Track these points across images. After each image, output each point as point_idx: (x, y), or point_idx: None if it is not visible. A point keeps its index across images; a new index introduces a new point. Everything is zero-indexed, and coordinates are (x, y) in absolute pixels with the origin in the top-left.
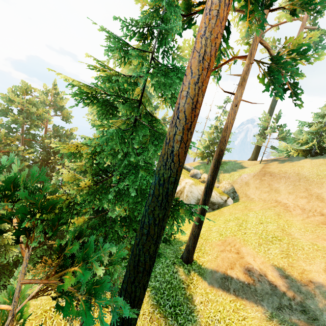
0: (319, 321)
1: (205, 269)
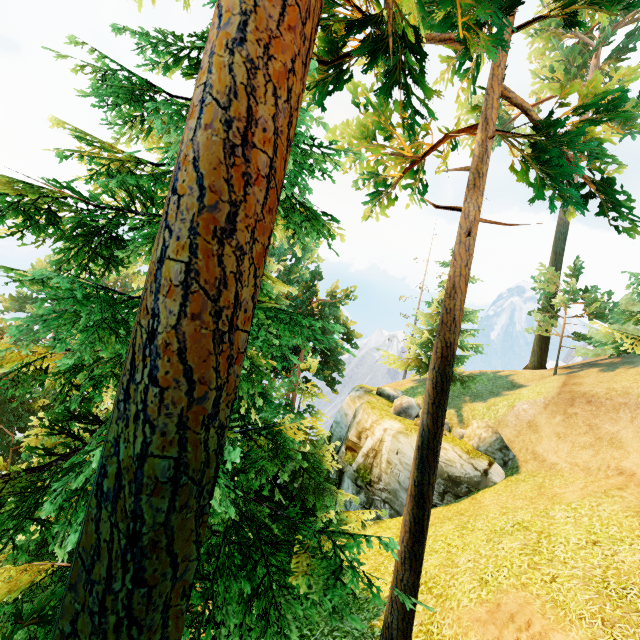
0: None
1: None
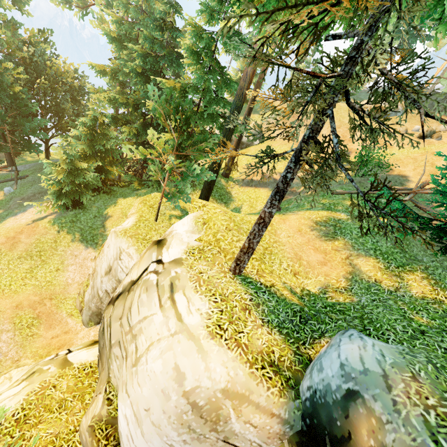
0: (291, 187)
1: (238, 180)
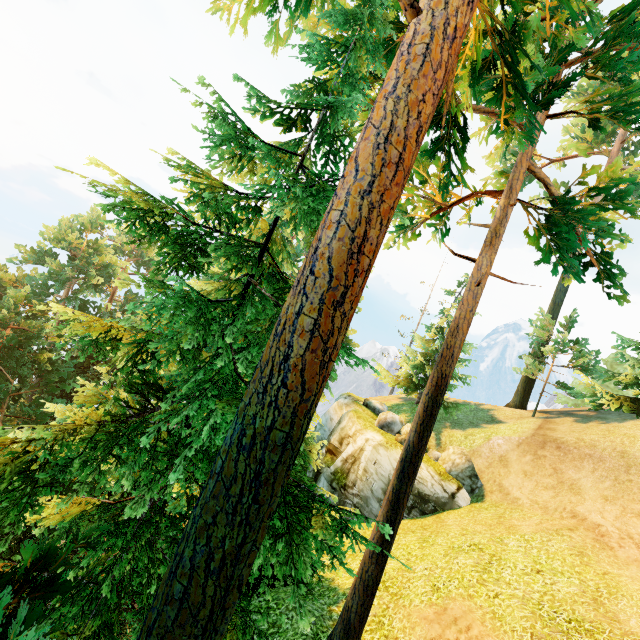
0: None
1: None
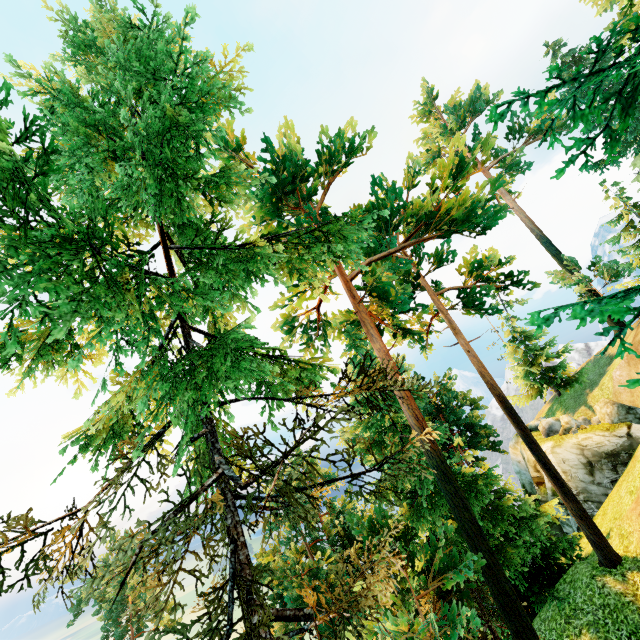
0: None
1: None
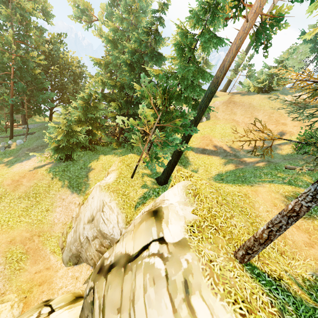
0: (239, 157)
1: (193, 148)
